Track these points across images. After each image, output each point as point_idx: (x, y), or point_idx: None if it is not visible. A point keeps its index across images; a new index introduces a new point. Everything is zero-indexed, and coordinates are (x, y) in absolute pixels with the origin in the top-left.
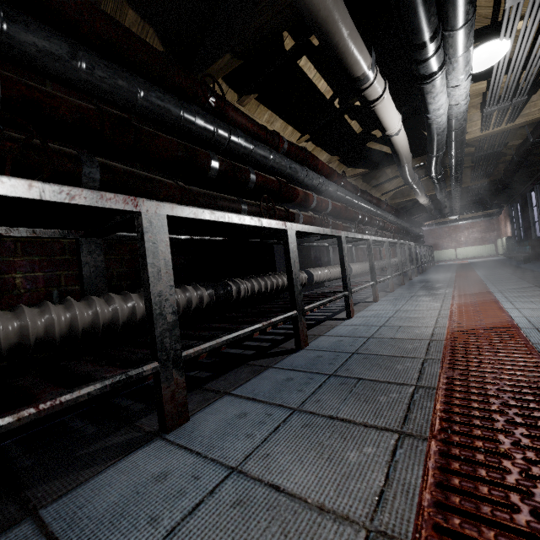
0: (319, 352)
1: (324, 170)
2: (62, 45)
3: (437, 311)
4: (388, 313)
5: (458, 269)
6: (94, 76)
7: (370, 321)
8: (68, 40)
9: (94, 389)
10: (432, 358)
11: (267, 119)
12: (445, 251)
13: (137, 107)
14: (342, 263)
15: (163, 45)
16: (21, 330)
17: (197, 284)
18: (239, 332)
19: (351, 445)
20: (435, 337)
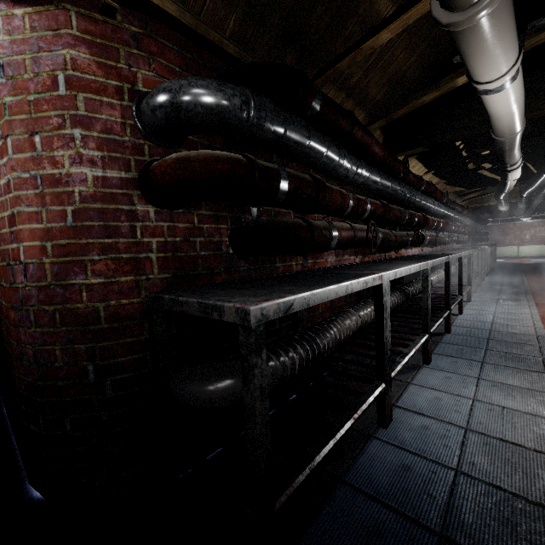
0: (462, 336)
1: (438, 195)
2: (378, 176)
3: (529, 316)
4: (489, 313)
5: (526, 272)
6: (381, 185)
7: (479, 318)
8: (377, 171)
9: (422, 343)
10: (544, 346)
11: (413, 165)
12: (507, 248)
13: (385, 193)
14: (460, 276)
15: (383, 141)
16: (370, 315)
17: (396, 291)
18: (438, 322)
19: (525, 375)
20: (539, 334)
